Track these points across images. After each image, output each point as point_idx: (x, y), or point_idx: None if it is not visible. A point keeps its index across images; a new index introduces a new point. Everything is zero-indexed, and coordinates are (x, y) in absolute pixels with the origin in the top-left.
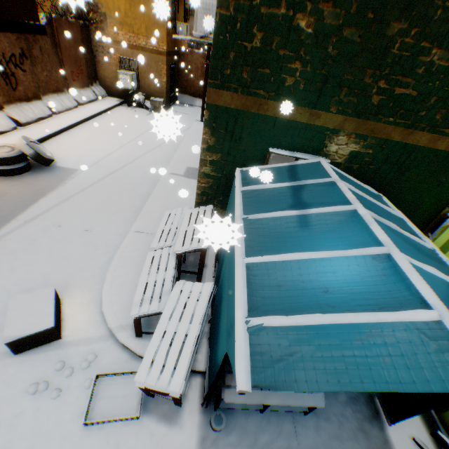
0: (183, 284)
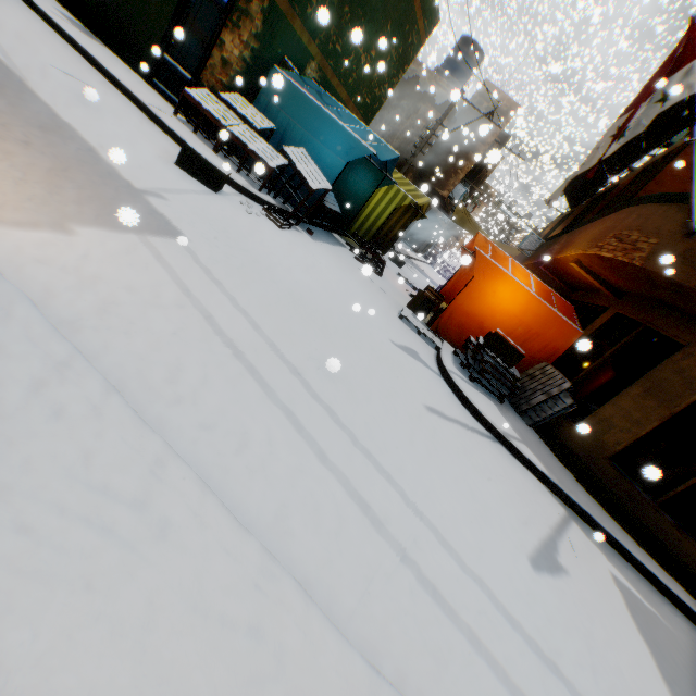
0: (288, 148)
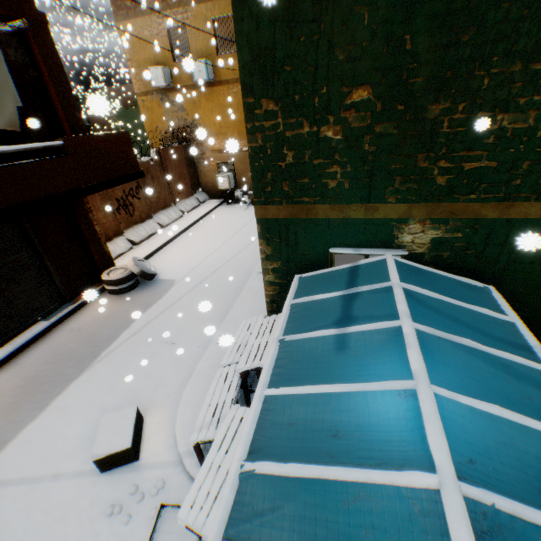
0: (237, 409)
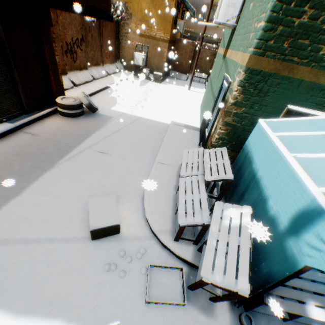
0: (222, 204)
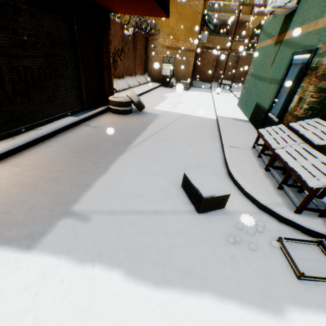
0: None
